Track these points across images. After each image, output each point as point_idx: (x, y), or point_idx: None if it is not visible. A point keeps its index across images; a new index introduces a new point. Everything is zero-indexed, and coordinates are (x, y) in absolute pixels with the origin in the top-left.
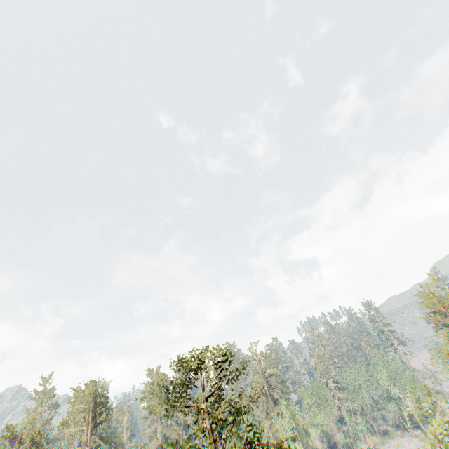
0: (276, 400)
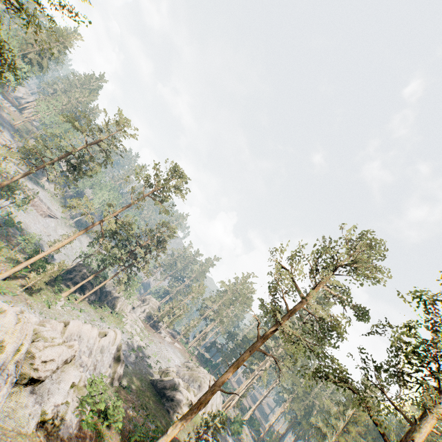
0: (27, 55)
